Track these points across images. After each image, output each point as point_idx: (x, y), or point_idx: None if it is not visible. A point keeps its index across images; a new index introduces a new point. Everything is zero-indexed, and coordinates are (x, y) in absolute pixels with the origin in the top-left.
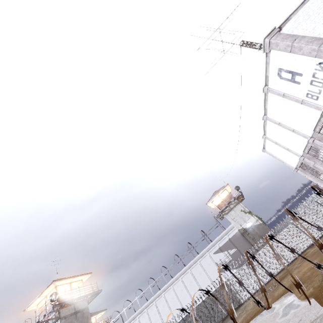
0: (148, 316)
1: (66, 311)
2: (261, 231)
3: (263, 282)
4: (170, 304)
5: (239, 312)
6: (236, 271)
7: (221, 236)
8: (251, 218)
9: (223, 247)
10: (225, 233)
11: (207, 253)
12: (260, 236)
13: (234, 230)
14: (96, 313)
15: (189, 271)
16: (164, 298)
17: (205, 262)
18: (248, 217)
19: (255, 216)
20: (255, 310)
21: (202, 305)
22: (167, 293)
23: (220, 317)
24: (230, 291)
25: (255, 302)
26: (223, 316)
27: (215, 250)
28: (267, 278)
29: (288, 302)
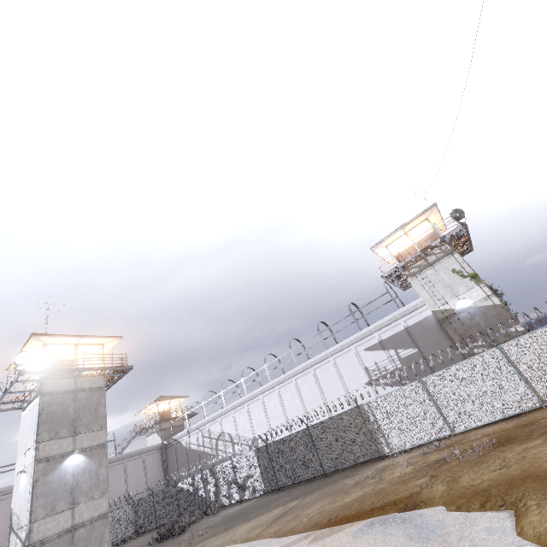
0: (234, 422)
1: (57, 385)
2: (490, 322)
3: (452, 429)
4: (270, 414)
5: (369, 472)
6: (392, 392)
7: (390, 319)
8: (474, 291)
9: (388, 341)
10: (401, 316)
11: (351, 347)
12: (484, 334)
13: (423, 312)
14: (171, 397)
15: (310, 371)
16: (262, 402)
17: (345, 361)
18: (465, 288)
19: (485, 286)
20: (393, 493)
21: (305, 434)
22: (268, 397)
23: (333, 464)
24: (366, 426)
25: (410, 468)
26: (340, 465)
27: (370, 343)
28: (466, 423)
29: (495, 544)
